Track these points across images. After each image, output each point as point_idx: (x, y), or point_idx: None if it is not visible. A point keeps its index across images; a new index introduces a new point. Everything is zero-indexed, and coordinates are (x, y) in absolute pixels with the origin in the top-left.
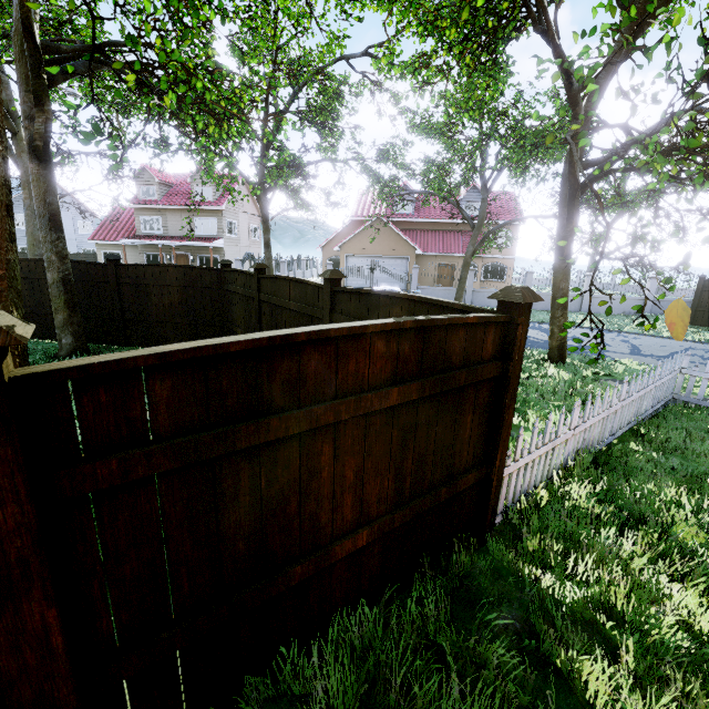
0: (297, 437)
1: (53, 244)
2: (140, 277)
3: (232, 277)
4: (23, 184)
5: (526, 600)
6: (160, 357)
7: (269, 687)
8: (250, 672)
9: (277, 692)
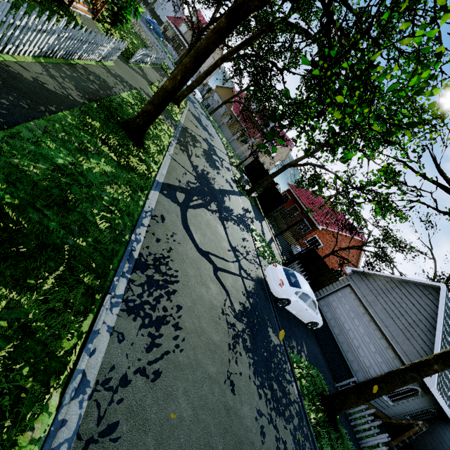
0: None
1: None
2: None
3: None
4: None
5: None
6: None
7: None
8: None
9: None
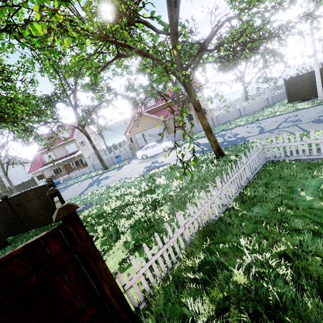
0: None
1: None
2: (18, 201)
3: None
4: None
5: None
6: None
7: None
8: None
9: None
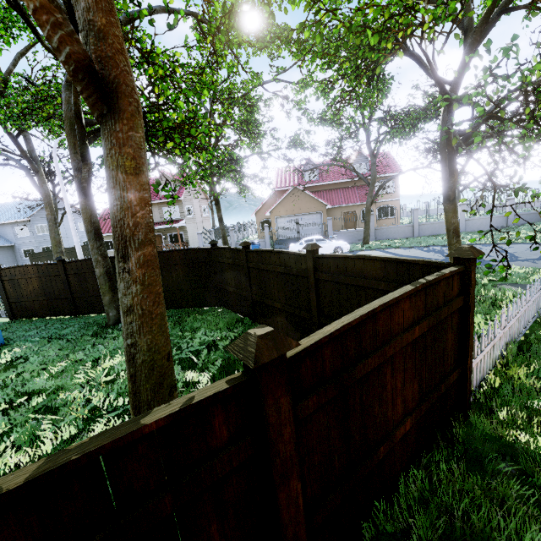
0: (376, 366)
1: (98, 249)
2: None
3: (220, 252)
4: (46, 205)
5: (516, 453)
6: (329, 336)
7: (372, 529)
8: (362, 520)
9: (376, 532)
